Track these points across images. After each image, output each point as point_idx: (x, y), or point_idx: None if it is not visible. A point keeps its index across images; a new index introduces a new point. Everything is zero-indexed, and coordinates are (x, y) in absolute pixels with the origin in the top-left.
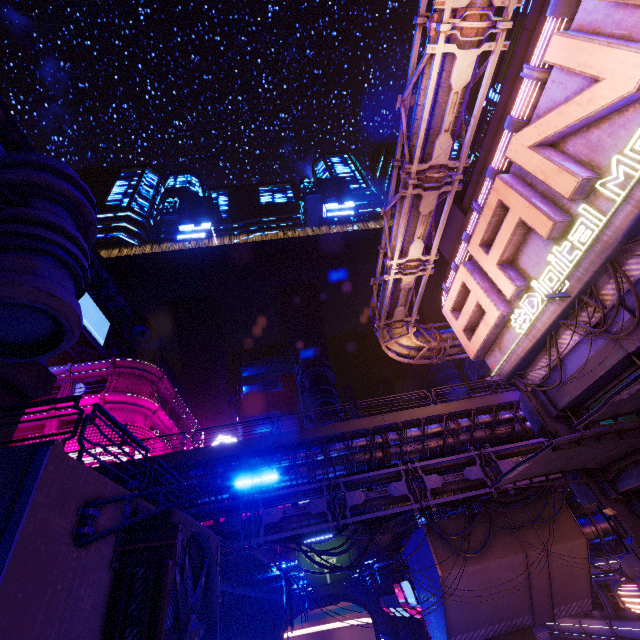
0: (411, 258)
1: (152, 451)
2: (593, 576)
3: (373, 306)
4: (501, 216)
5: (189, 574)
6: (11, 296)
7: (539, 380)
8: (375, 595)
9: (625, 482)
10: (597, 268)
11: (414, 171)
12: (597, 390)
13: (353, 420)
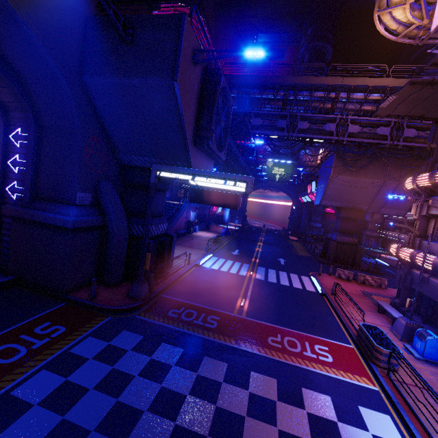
0: None
1: None
2: None
3: None
4: None
5: (221, 108)
6: None
7: None
8: (298, 193)
9: None
10: None
11: None
12: None
13: (321, 77)
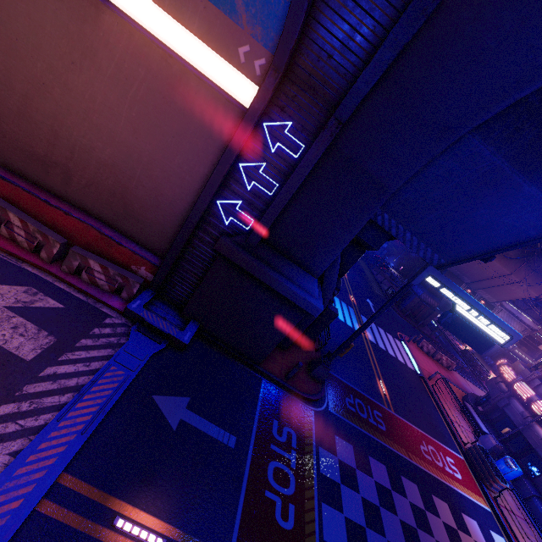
0: None
1: None
2: None
3: None
4: None
5: None
6: None
7: None
8: None
9: None
10: None
11: None
12: None
13: None
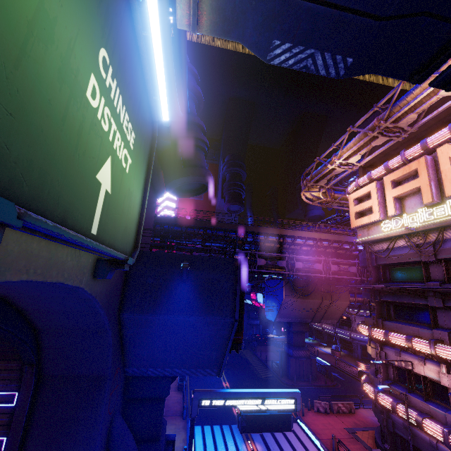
0: (349, 162)
1: (169, 214)
2: None
3: (308, 170)
4: (412, 174)
5: None
6: (201, 181)
7: (377, 250)
8: None
9: (386, 298)
10: (435, 227)
11: (384, 126)
12: (398, 264)
13: (273, 228)
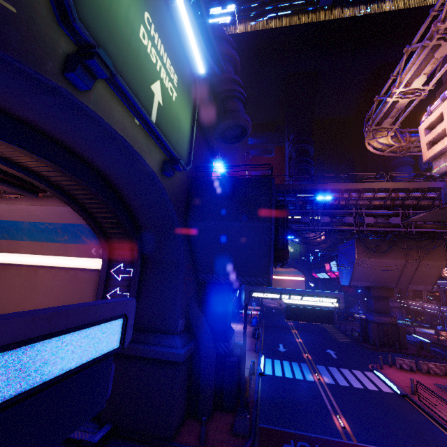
0: (412, 88)
1: None
2: (443, 287)
3: (369, 114)
4: None
5: None
6: (239, 123)
7: None
8: (310, 269)
9: None
10: None
11: (443, 28)
12: None
13: (334, 183)
